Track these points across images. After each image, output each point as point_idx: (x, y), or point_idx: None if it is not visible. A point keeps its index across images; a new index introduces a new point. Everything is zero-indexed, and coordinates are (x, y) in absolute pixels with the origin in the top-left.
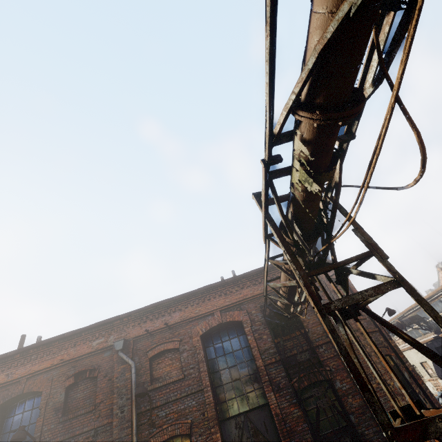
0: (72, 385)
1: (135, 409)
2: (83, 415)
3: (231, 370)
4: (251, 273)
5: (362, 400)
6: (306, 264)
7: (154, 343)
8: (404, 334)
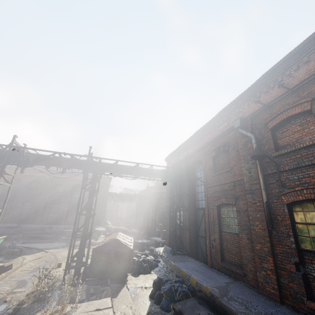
0: (215, 156)
1: (260, 171)
2: (224, 173)
3: None
4: None
5: None
6: None
7: (273, 114)
8: None
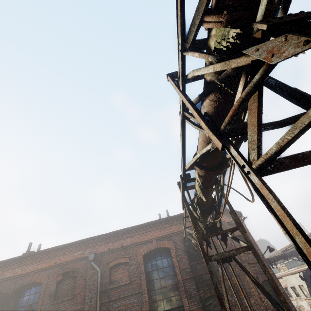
0: (60, 280)
1: (99, 301)
2: (67, 301)
3: (161, 280)
4: (177, 215)
5: (244, 310)
6: (205, 225)
7: (113, 257)
8: (251, 277)
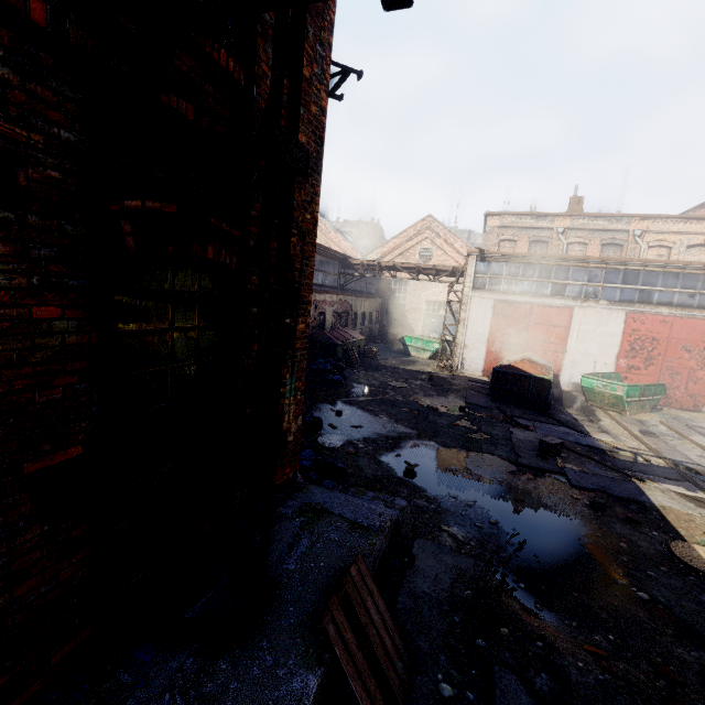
0: None
1: None
2: None
3: None
4: None
5: None
6: None
7: None
8: None
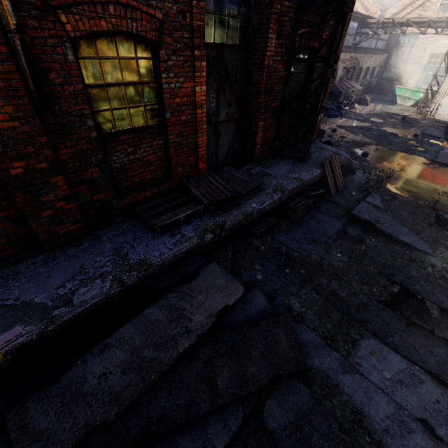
0: None
1: None
2: None
3: None
4: None
5: (319, 81)
6: None
7: None
8: None
